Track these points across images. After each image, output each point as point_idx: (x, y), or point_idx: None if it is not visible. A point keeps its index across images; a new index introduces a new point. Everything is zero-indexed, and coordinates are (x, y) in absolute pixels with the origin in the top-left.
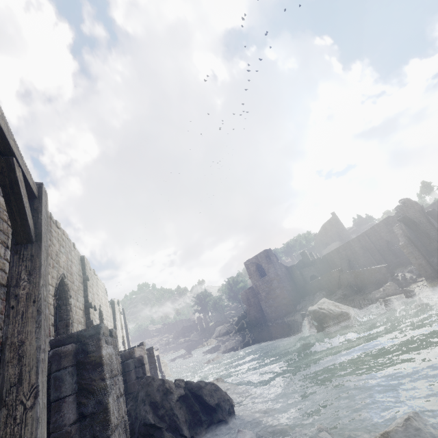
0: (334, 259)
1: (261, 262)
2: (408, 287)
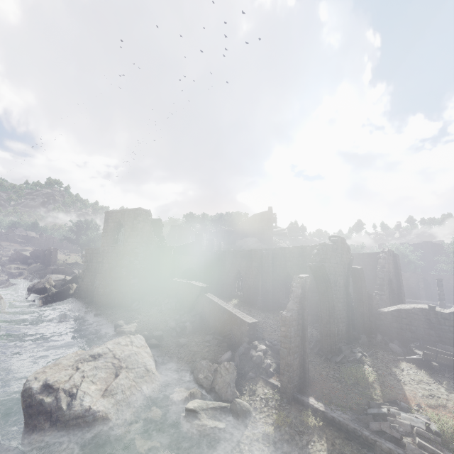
0: (226, 261)
1: (126, 223)
2: (253, 384)
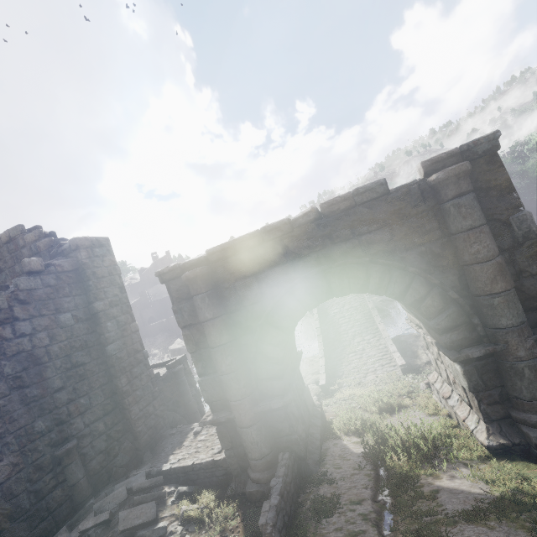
0: None
1: None
2: None
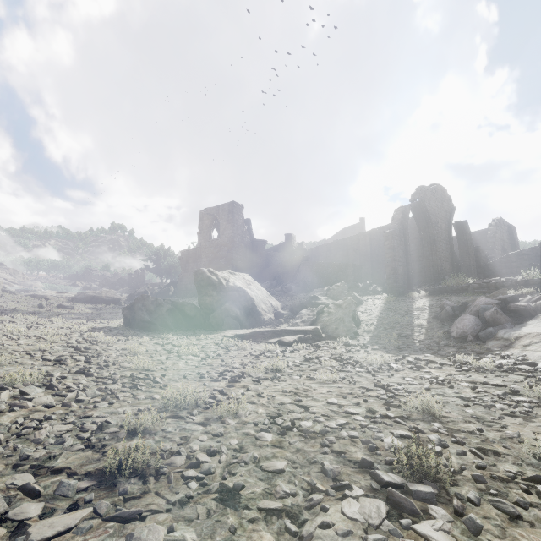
0: (319, 257)
1: (221, 217)
2: (362, 297)
